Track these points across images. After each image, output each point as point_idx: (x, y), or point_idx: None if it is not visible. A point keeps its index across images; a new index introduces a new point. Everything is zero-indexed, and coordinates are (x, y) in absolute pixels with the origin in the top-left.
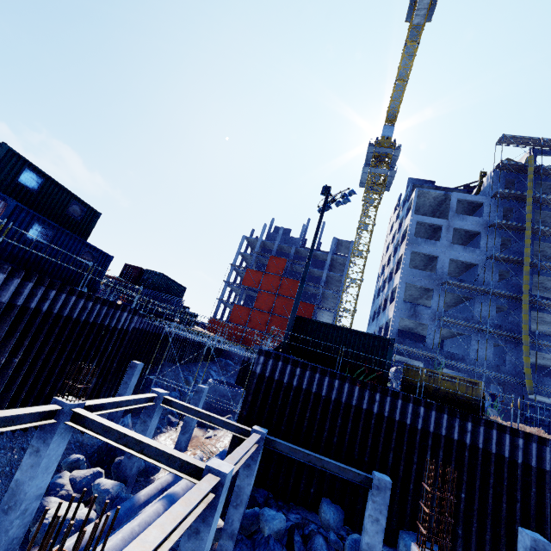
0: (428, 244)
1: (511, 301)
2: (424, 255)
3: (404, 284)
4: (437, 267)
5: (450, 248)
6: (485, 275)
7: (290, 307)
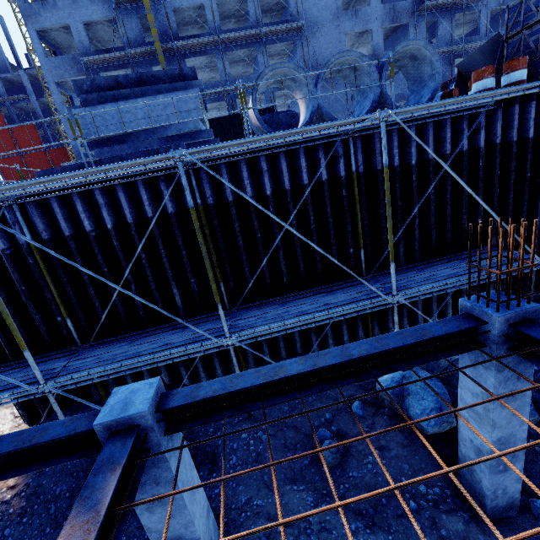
0: (48, 8)
1: (164, 56)
2: (63, 28)
3: (53, 84)
4: (76, 42)
5: (76, 5)
6: (129, 32)
7: (46, 162)
